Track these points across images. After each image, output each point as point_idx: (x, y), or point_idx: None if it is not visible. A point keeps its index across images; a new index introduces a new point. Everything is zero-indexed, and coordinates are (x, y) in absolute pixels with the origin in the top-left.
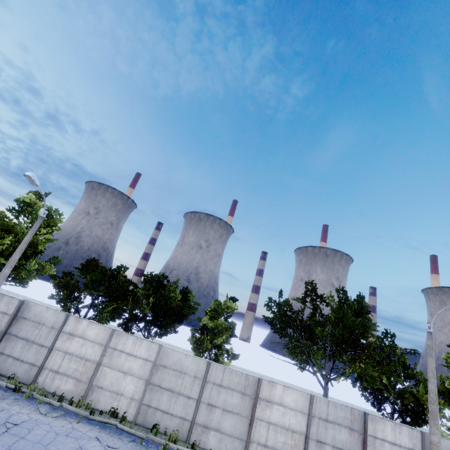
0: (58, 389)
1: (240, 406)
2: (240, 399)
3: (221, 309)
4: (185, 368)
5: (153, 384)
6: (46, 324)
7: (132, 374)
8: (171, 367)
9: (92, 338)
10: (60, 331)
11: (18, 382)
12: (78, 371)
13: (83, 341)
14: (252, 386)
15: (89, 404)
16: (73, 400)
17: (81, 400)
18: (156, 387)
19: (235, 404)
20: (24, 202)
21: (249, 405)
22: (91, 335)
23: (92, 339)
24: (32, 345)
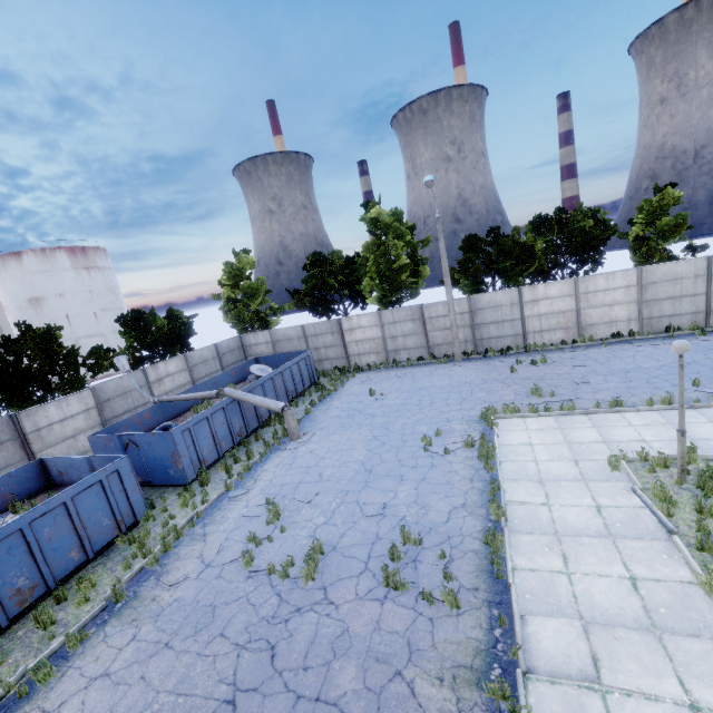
0: (551, 341)
1: None
2: None
3: (662, 207)
4: (679, 275)
5: (647, 301)
6: (503, 305)
7: (618, 303)
8: (662, 280)
9: (557, 295)
10: (521, 304)
11: (525, 346)
12: (560, 323)
13: (549, 301)
14: None
15: (590, 338)
16: (574, 341)
17: (581, 339)
18: (651, 302)
19: None
20: (372, 220)
21: None
22: (555, 293)
23: (558, 296)
24: (503, 324)
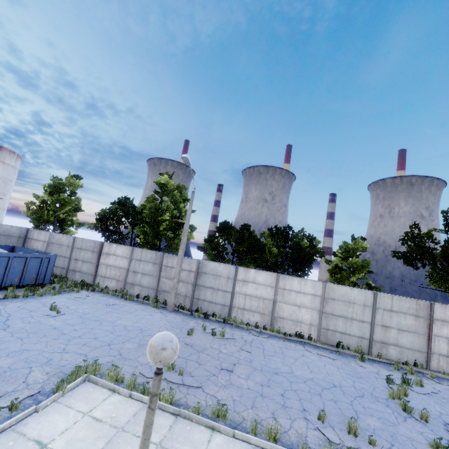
0: (249, 320)
1: (414, 326)
2: (413, 321)
3: (353, 249)
4: (352, 299)
5: (326, 313)
6: (222, 276)
7: (305, 307)
8: (339, 299)
9: (262, 282)
10: (235, 280)
11: (224, 317)
12: (260, 307)
13: (256, 285)
14: (424, 309)
15: (278, 330)
16: (265, 327)
17: (271, 327)
18: (329, 315)
19: (410, 325)
20: (161, 184)
21: (425, 325)
22: (261, 280)
23: (263, 284)
24: (218, 292)
